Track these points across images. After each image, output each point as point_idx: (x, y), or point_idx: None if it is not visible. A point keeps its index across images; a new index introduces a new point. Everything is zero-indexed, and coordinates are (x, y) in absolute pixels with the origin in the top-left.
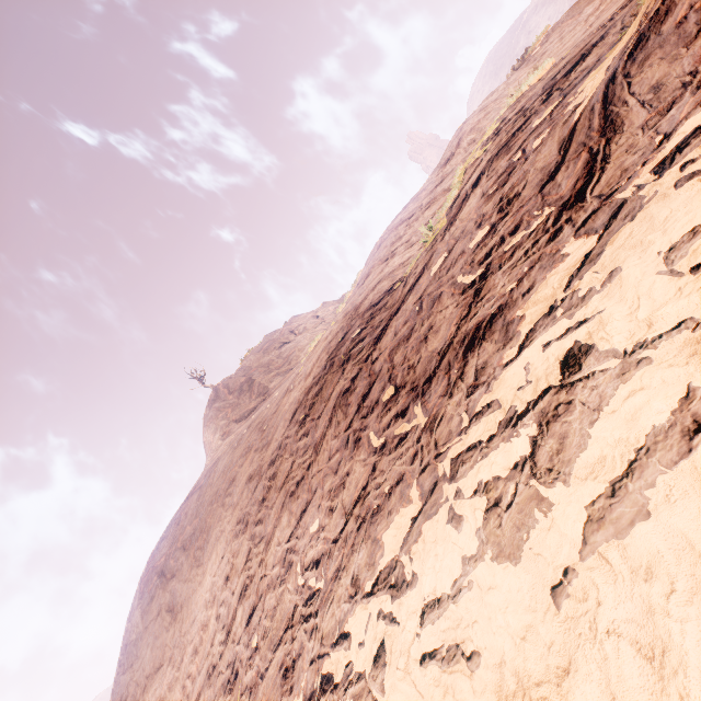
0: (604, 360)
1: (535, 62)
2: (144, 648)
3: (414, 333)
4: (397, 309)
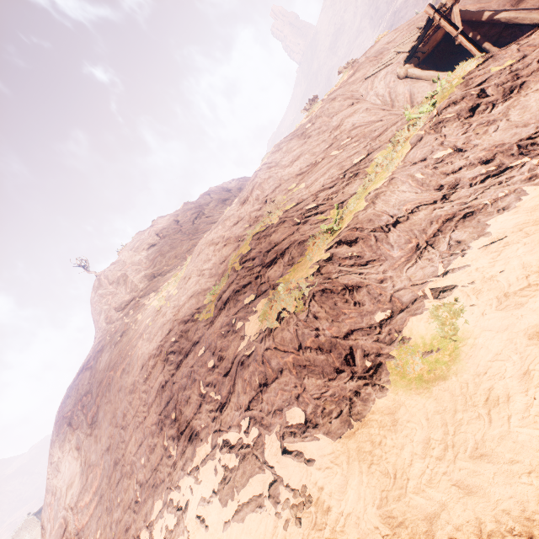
0: (185, 519)
1: (303, 142)
2: (63, 468)
3: (186, 390)
4: (188, 352)
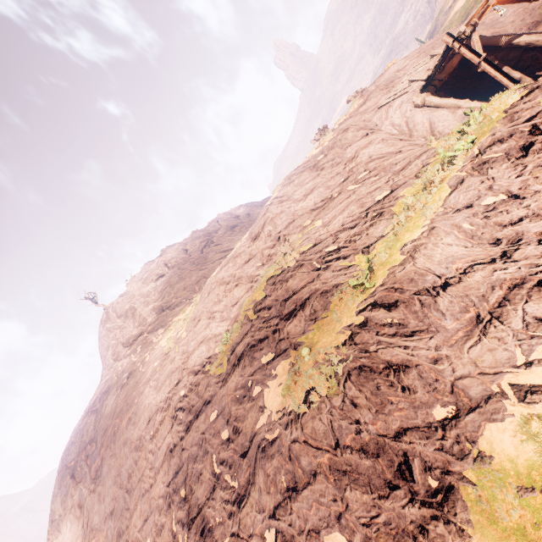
0: None
1: (316, 174)
2: (64, 528)
3: (197, 462)
4: (198, 411)
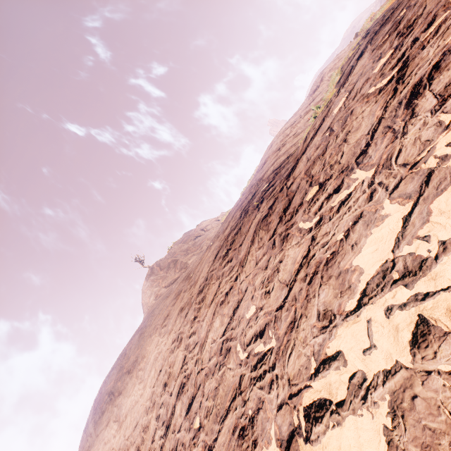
0: None
1: None
2: None
3: (329, 147)
4: (302, 153)
